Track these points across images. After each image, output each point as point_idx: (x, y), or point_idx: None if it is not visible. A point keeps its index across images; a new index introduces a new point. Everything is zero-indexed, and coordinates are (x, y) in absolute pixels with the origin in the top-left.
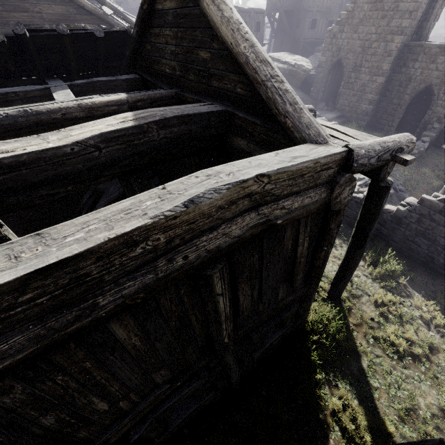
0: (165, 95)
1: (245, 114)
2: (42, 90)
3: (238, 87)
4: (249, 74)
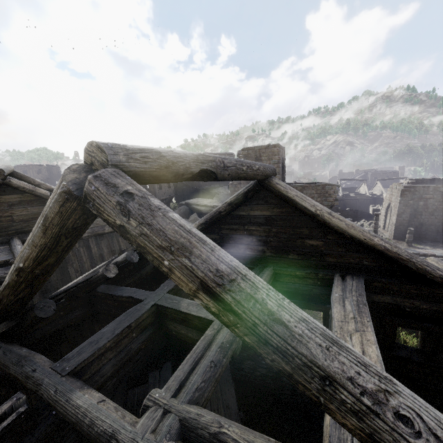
0: (271, 275)
1: (383, 278)
2: (149, 309)
3: (365, 261)
4: (393, 255)
